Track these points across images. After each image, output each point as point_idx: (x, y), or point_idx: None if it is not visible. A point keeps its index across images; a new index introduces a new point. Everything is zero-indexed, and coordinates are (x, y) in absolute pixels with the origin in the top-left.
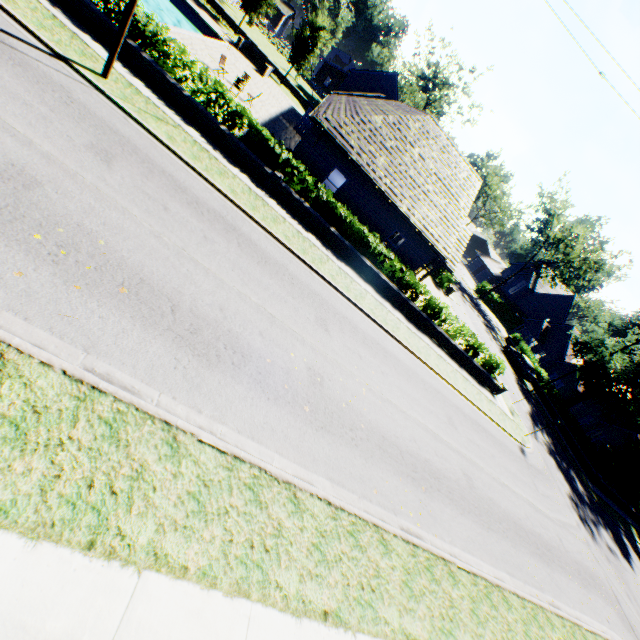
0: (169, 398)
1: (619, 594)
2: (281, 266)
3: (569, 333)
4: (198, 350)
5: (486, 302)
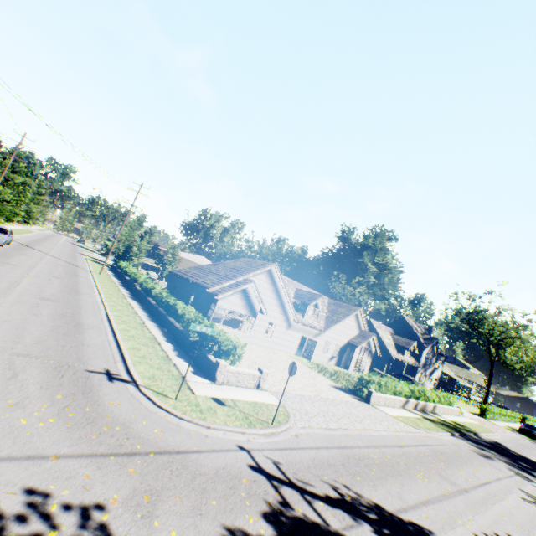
0: None
1: None
2: (77, 279)
3: None
4: None
5: None
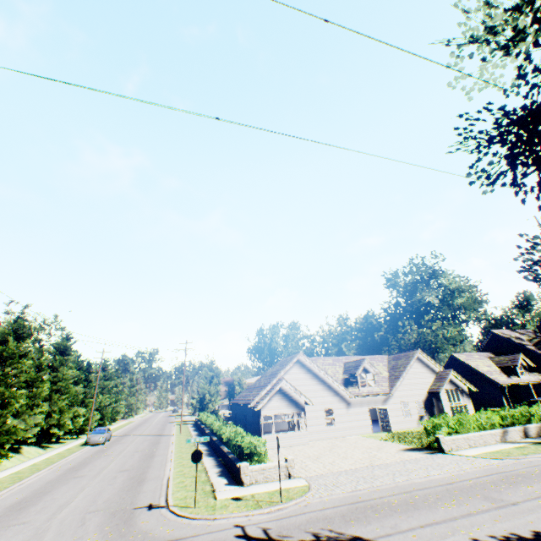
0: (82, 452)
1: None
2: (157, 446)
3: None
4: (98, 451)
5: None
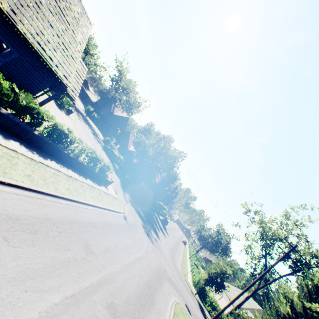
0: None
1: (164, 264)
2: None
3: (129, 136)
4: None
5: (91, 118)
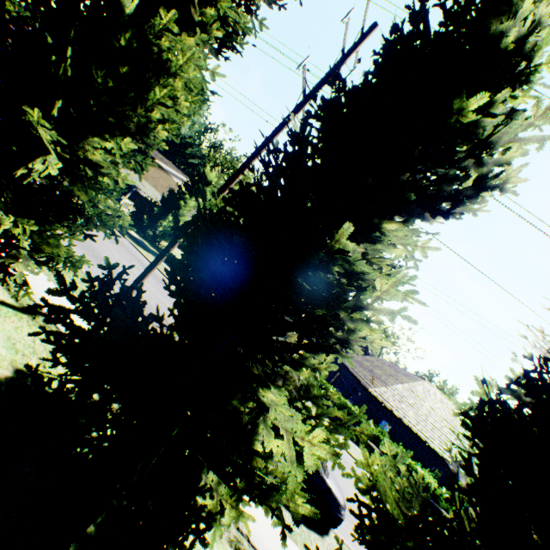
0: None
1: None
2: None
3: None
4: None
5: None
